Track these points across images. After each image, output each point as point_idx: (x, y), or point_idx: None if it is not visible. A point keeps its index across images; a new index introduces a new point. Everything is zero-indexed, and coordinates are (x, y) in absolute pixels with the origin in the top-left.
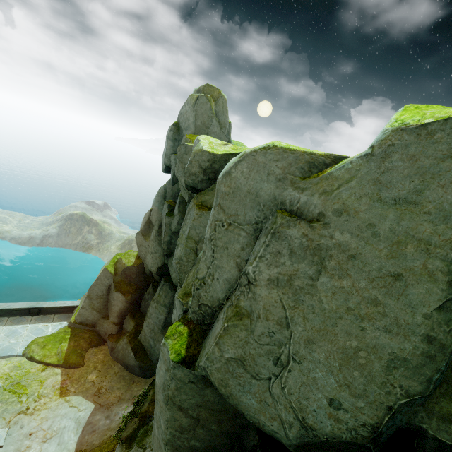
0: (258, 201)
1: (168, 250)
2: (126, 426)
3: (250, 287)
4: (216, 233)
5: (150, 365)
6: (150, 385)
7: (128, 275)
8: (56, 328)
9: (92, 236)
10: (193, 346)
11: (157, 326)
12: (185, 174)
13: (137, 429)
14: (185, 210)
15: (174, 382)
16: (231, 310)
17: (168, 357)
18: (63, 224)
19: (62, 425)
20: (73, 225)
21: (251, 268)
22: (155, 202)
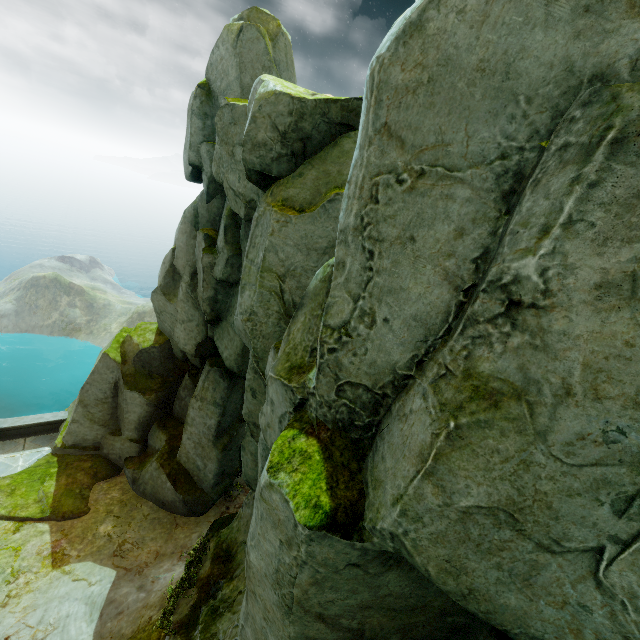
0: (510, 91)
1: (212, 313)
2: (176, 605)
3: (516, 320)
4: (379, 205)
5: (200, 497)
6: (208, 531)
7: (145, 362)
8: (31, 460)
9: (76, 312)
10: (341, 481)
11: (206, 437)
12: (244, 147)
13: (197, 607)
14: (237, 240)
15: (309, 570)
16: (452, 386)
17: (287, 515)
18: (24, 294)
19: (63, 613)
20: (40, 296)
21: (531, 261)
22: (179, 234)
